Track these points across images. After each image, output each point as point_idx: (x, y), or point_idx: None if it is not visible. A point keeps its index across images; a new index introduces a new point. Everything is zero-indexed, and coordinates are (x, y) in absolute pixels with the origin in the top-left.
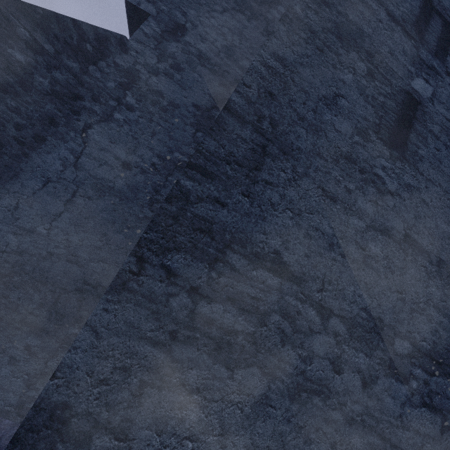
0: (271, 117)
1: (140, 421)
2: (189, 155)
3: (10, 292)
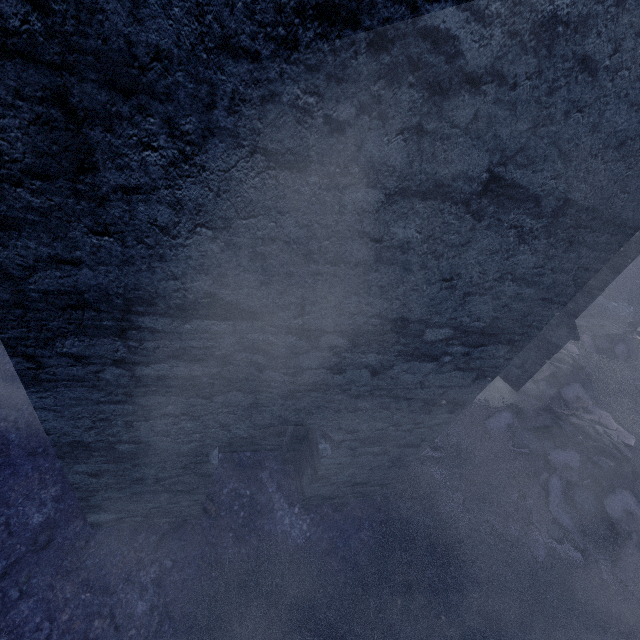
0: None
1: (145, 435)
2: None
3: None
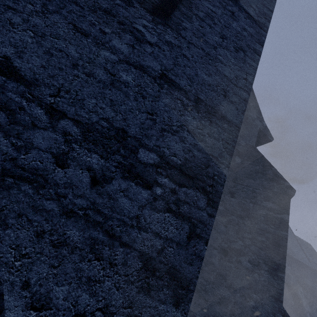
0: None
1: None
2: None
3: None
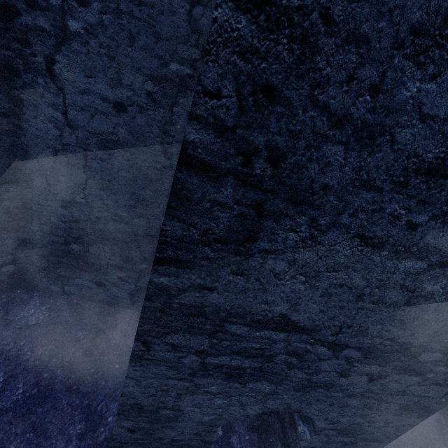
0: (270, 146)
1: (185, 405)
2: (191, 62)
3: (88, 248)
